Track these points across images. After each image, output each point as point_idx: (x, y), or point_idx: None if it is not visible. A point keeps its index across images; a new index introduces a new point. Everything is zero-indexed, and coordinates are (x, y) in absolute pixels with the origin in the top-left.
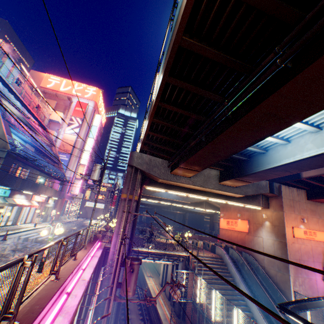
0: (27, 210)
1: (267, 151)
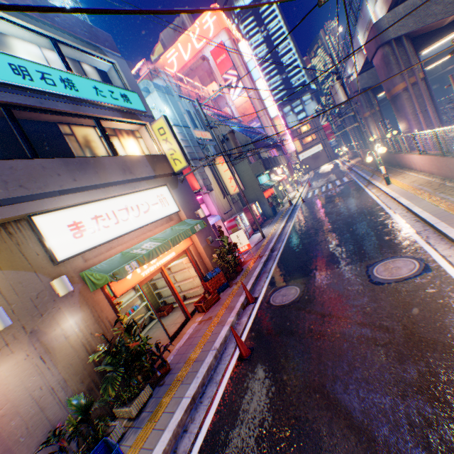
0: None
1: None
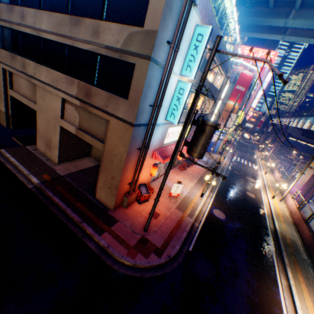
0: None
1: None
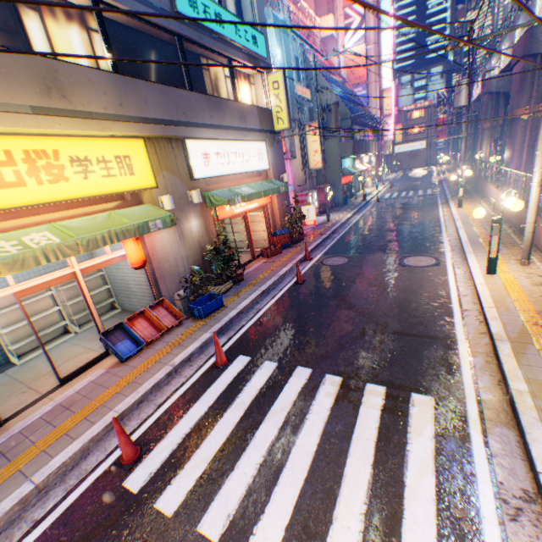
0: None
1: None
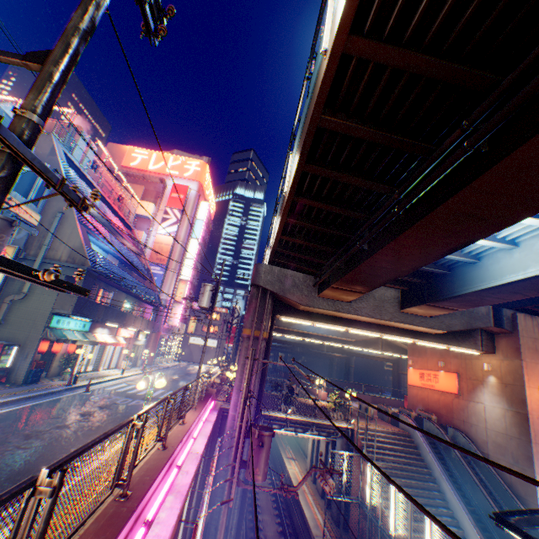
0: (111, 350)
1: (479, 260)
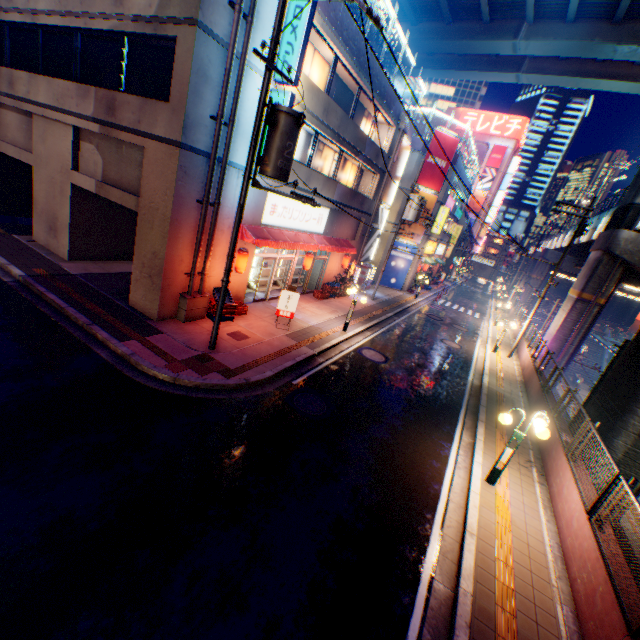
0: None
1: None
